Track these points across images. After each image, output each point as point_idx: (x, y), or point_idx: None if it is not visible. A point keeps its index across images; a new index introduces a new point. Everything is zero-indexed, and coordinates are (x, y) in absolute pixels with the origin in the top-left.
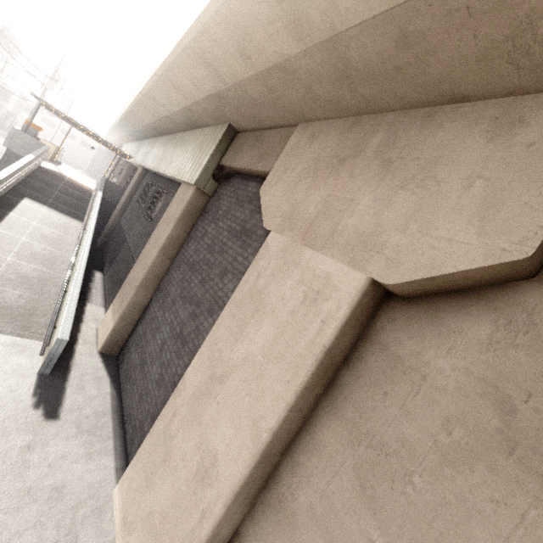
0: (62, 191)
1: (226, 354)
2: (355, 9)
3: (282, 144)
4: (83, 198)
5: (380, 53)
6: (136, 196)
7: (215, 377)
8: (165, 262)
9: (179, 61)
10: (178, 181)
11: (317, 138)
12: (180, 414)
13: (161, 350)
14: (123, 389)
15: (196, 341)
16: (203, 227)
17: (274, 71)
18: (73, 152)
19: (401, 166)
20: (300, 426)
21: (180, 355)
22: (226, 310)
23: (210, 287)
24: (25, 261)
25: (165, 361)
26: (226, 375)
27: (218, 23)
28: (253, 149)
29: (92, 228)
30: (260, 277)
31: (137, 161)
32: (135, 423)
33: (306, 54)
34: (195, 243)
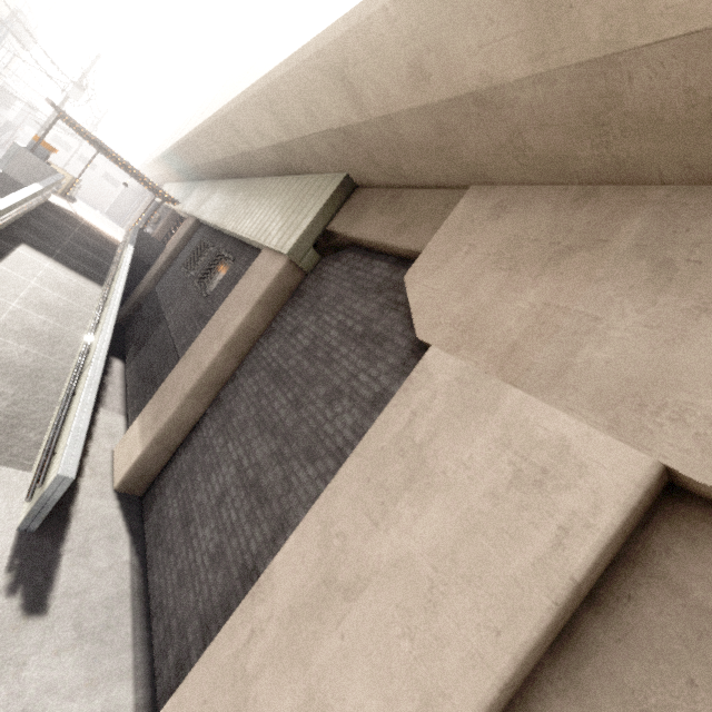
0: (76, 239)
1: (356, 545)
2: (685, 10)
3: (442, 213)
4: (105, 251)
5: (694, 90)
6: (182, 257)
7: (334, 583)
8: (230, 362)
9: (296, 74)
10: (254, 245)
11: (510, 211)
12: (264, 637)
13: (220, 504)
14: (150, 555)
15: (285, 501)
16: (294, 318)
17: (463, 103)
18: (91, 186)
19: (699, 276)
20: (504, 707)
21: (255, 518)
22: (350, 464)
23: (310, 414)
24: (13, 340)
25: (228, 524)
26: (357, 585)
27: (392, 18)
28: (387, 214)
29: (119, 298)
30: (416, 421)
31: (187, 209)
32: (170, 622)
33: (540, 81)
34: (281, 339)
